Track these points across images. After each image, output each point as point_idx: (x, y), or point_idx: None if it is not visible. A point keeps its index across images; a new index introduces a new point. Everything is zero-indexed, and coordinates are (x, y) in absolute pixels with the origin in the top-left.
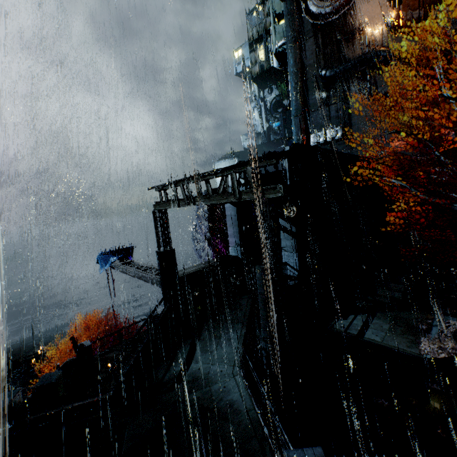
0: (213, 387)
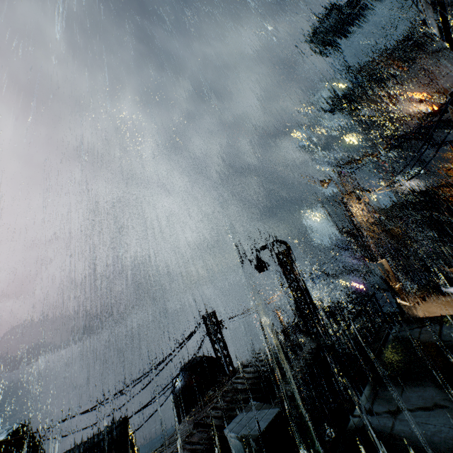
0: None
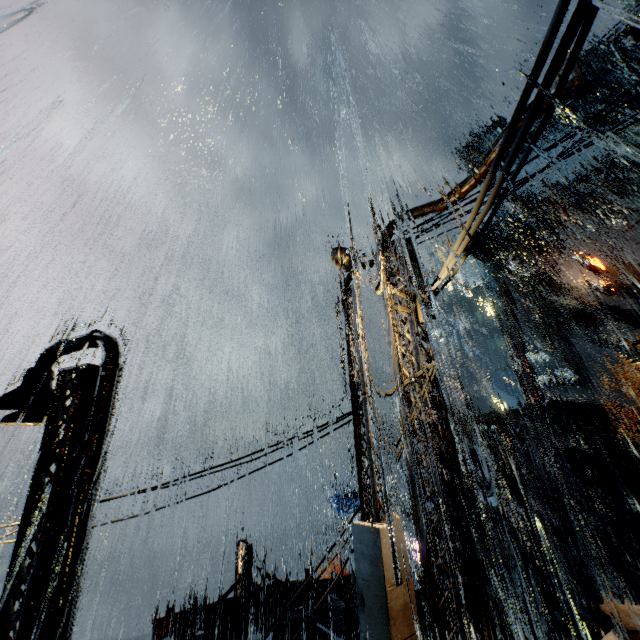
0: None
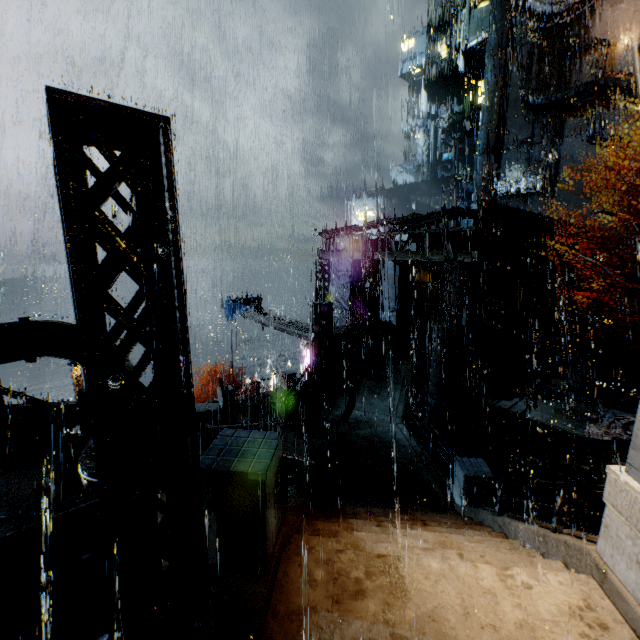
0: (377, 429)
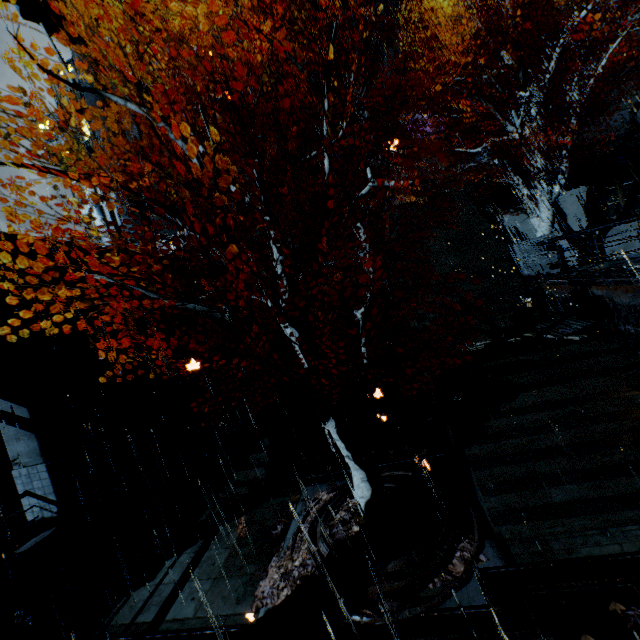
0: None
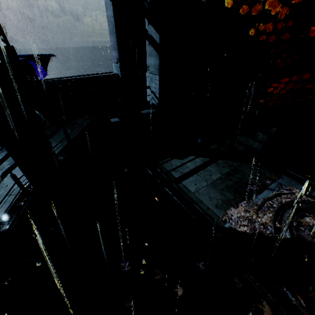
0: None
